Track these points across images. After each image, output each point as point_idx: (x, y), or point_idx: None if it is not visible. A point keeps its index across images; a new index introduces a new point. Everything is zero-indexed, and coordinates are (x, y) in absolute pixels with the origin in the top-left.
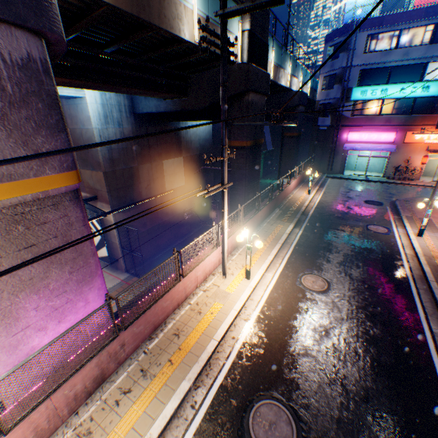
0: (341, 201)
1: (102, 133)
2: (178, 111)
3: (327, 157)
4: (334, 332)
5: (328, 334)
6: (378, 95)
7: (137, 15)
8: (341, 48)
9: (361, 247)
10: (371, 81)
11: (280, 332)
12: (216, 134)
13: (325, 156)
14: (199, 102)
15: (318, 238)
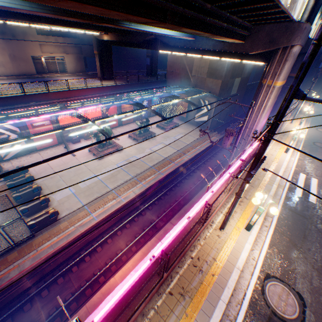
0: None
1: (228, 63)
2: None
3: (318, 88)
4: None
5: None
6: None
7: None
8: None
9: None
10: None
11: (315, 136)
12: None
13: (317, 88)
14: None
15: (319, 122)
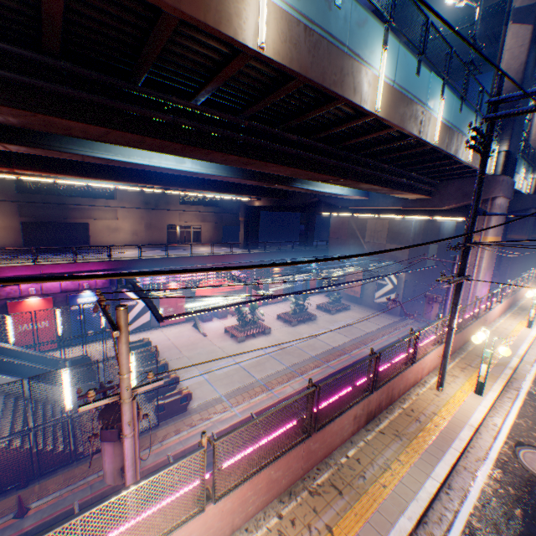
0: None
1: (414, 224)
2: None
3: None
4: None
5: None
6: None
7: None
8: None
9: None
10: None
11: None
12: None
13: None
14: None
15: None
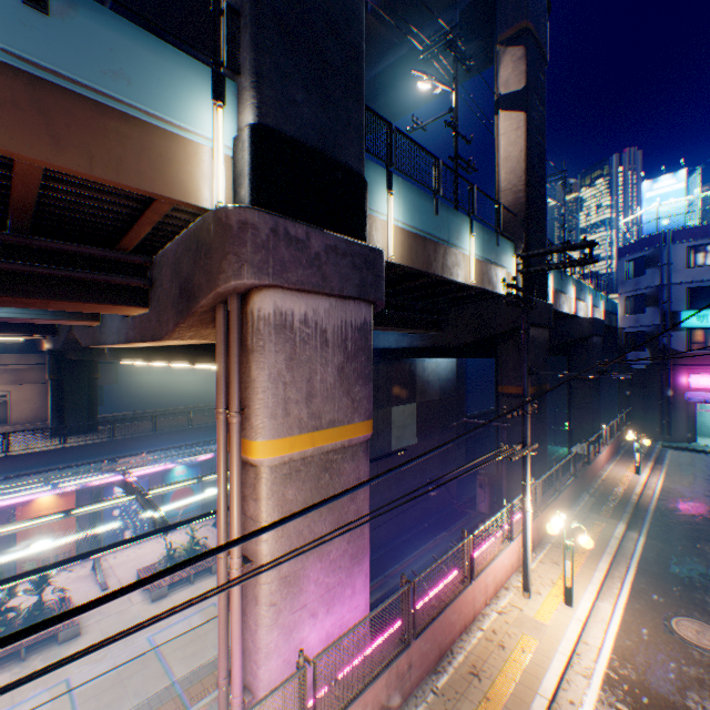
0: (707, 491)
1: None
2: (427, 346)
3: (655, 411)
4: None
5: None
6: None
7: (425, 270)
8: (646, 263)
9: None
10: None
11: None
12: (458, 371)
13: (651, 410)
14: (457, 338)
15: (681, 553)
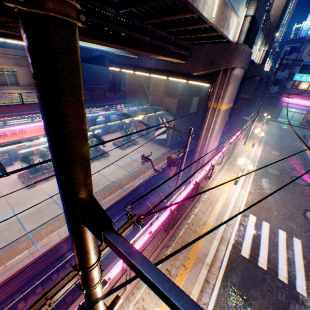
0: (278, 131)
1: (182, 82)
2: None
3: (270, 108)
4: (284, 162)
5: (282, 162)
6: (308, 80)
7: None
8: (294, 50)
9: (290, 147)
10: (307, 71)
11: (268, 160)
12: None
13: (269, 108)
14: None
15: (272, 142)
